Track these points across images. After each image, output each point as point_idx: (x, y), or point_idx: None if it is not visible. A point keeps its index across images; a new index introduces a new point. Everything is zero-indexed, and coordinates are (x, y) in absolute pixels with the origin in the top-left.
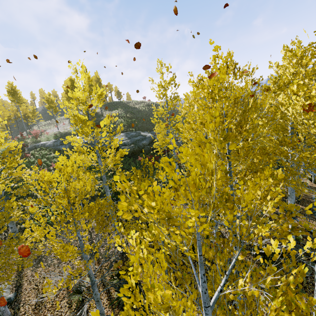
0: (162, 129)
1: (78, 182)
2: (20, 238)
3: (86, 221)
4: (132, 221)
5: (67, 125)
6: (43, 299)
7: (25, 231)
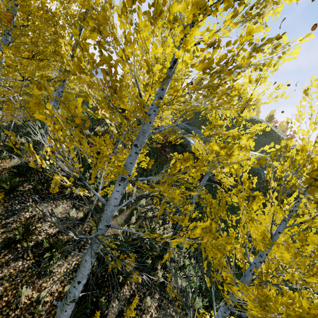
0: None
1: None
2: None
3: None
4: None
5: None
6: None
7: None
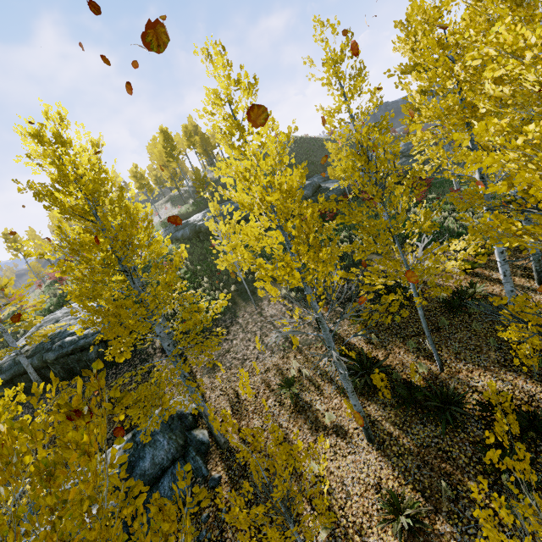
0: (343, 140)
1: (285, 172)
2: (200, 308)
3: (257, 311)
4: (372, 222)
5: (170, 209)
6: (240, 404)
7: (228, 257)
